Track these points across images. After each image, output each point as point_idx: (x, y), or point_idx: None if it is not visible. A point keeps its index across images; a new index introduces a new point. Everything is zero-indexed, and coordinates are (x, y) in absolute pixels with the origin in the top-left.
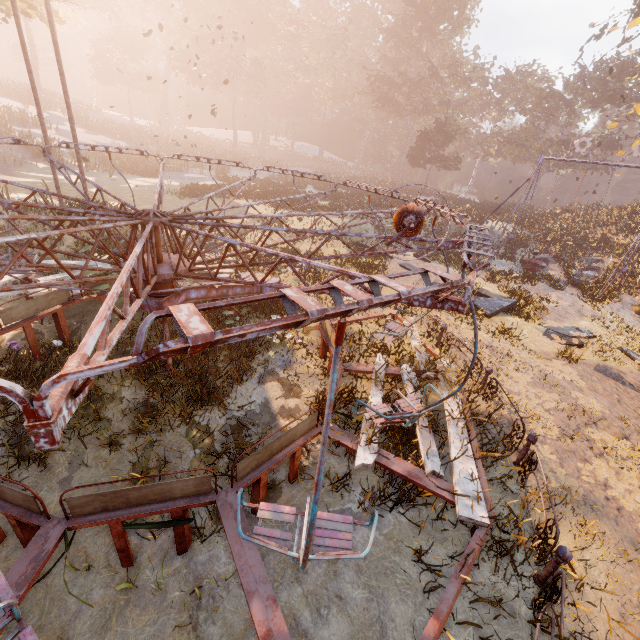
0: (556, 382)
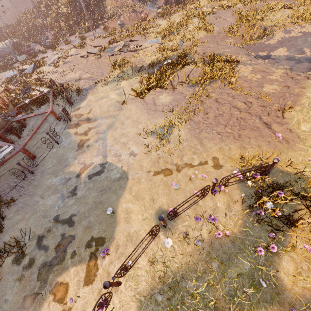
0: (55, 71)
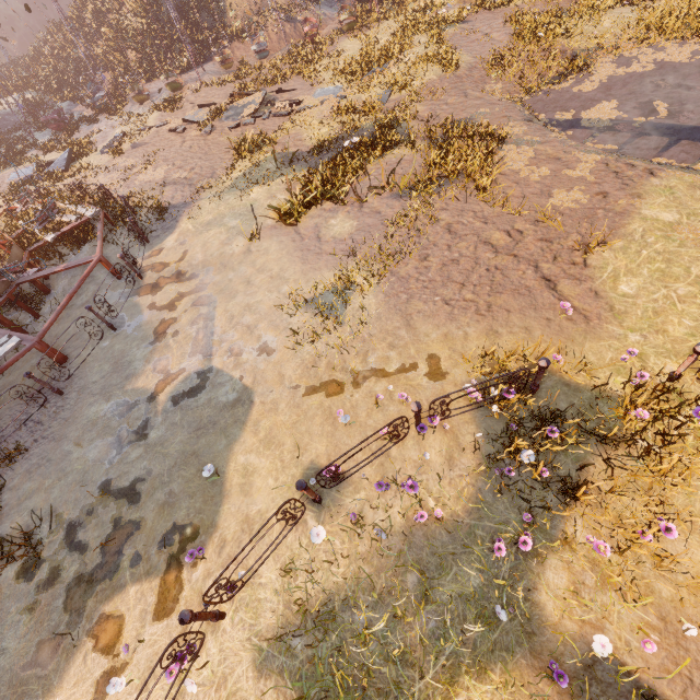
0: (114, 167)
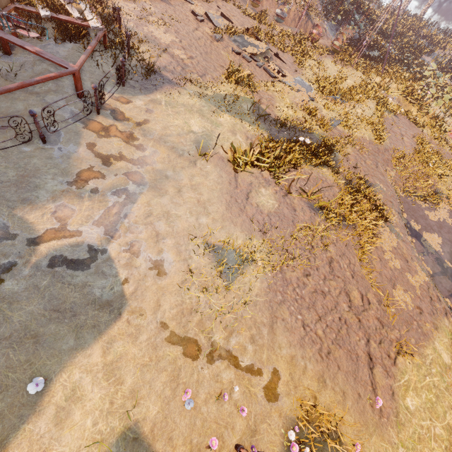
0: None
